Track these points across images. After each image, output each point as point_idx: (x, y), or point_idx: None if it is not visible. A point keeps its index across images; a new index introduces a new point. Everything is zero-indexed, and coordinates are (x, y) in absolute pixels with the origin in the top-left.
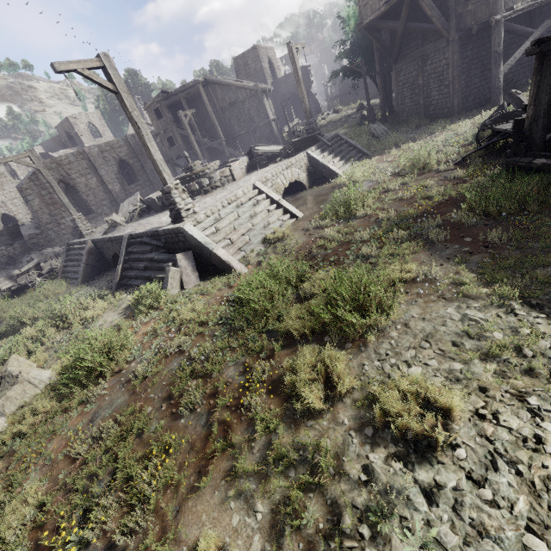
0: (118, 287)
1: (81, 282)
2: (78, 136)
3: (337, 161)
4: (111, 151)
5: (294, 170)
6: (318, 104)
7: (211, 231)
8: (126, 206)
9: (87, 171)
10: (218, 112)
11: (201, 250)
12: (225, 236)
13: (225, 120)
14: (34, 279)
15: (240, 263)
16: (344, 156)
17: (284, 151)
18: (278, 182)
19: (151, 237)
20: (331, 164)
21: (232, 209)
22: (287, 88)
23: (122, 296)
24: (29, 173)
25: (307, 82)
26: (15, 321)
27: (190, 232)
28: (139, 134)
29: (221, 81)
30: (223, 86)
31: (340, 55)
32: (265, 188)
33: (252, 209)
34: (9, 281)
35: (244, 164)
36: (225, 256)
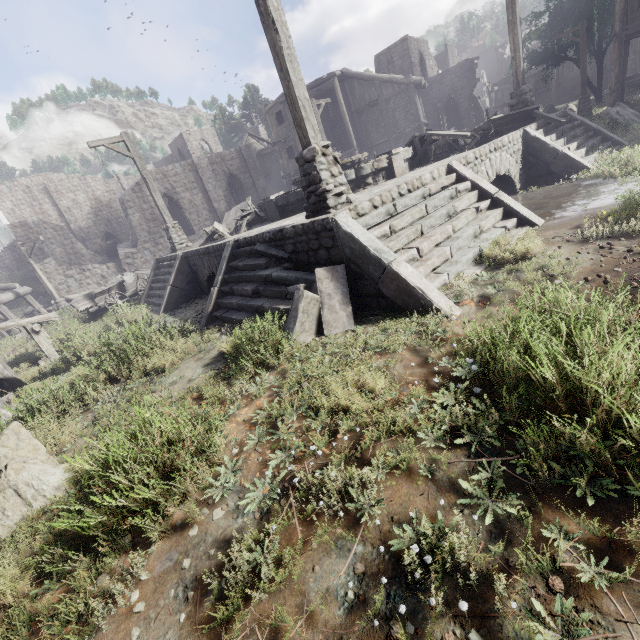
0: (209, 321)
1: (164, 310)
2: (190, 154)
3: (573, 148)
4: (221, 164)
5: (504, 156)
6: (480, 111)
7: (382, 231)
8: (232, 214)
9: (193, 185)
10: (352, 115)
11: (363, 265)
12: (407, 243)
13: (361, 126)
14: (114, 301)
15: (444, 296)
16: (581, 143)
17: (476, 133)
18: (481, 171)
19: (270, 242)
20: (568, 150)
21: (414, 200)
22: (442, 90)
23: (213, 336)
24: (133, 184)
25: (471, 80)
26: (70, 354)
27: (347, 227)
28: (275, 46)
29: (362, 74)
30: (363, 81)
31: (531, 34)
32: (469, 171)
33: (449, 204)
34: (88, 301)
35: (407, 155)
36: (413, 277)
